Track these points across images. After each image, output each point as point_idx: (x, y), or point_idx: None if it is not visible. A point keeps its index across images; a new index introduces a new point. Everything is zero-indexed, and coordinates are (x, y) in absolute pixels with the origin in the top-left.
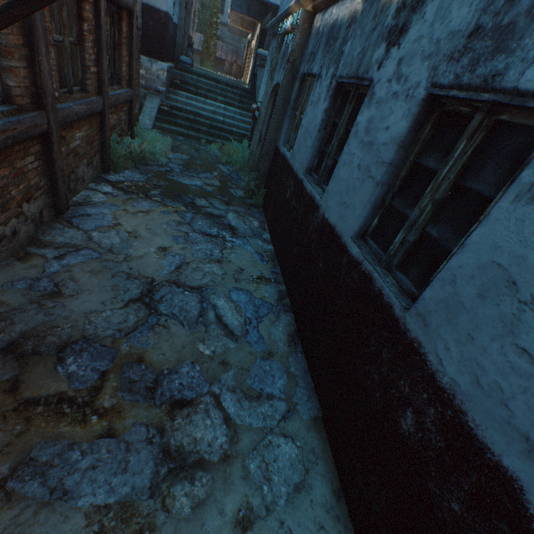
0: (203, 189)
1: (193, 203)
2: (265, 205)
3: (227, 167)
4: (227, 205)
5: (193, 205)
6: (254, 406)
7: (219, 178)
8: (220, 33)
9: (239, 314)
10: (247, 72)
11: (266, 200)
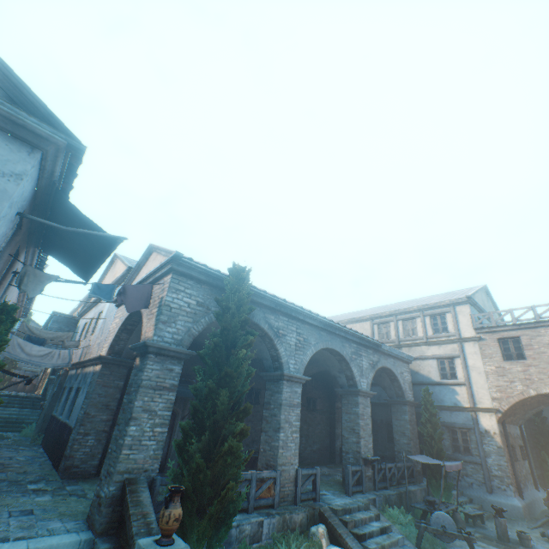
0: (5, 443)
1: (1, 446)
2: (43, 441)
3: (19, 437)
4: (20, 445)
5: (0, 446)
6: (31, 464)
7: (14, 440)
8: (19, 364)
9: (26, 458)
10: (42, 387)
11: (44, 438)
